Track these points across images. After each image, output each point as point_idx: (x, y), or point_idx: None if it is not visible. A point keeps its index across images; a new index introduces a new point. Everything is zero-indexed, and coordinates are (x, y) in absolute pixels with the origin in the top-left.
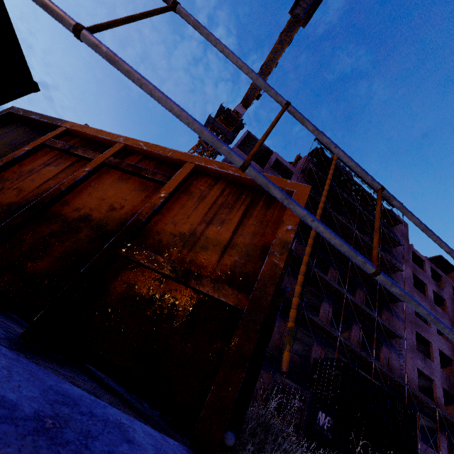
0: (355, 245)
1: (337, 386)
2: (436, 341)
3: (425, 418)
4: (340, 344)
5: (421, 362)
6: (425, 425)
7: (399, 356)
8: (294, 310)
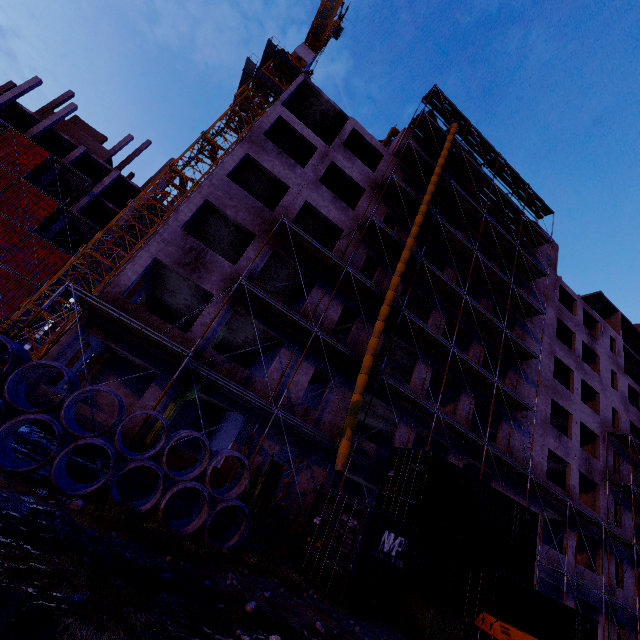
0: (474, 275)
1: (420, 489)
2: (578, 412)
3: (552, 512)
4: (438, 422)
5: (555, 440)
6: (550, 518)
7: (524, 434)
8: (363, 375)
